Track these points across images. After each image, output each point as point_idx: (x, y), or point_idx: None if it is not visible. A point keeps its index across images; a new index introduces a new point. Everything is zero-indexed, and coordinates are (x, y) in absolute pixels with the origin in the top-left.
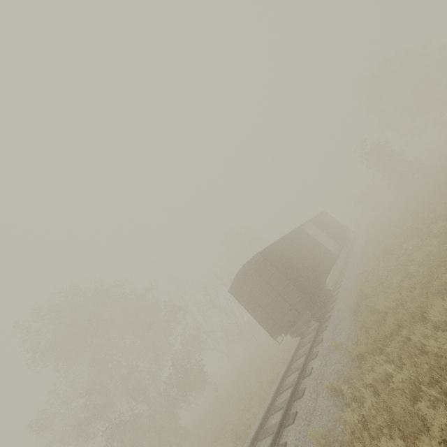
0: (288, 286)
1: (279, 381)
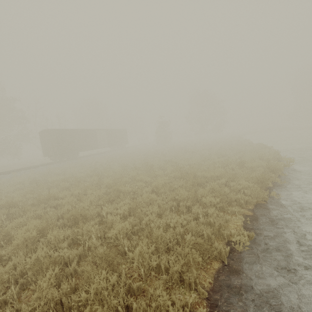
0: (57, 145)
1: (30, 166)
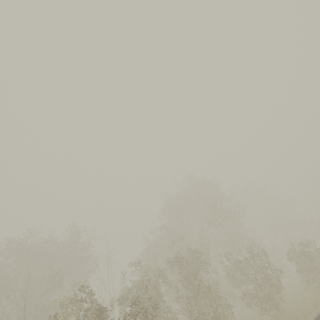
0: None
1: None
